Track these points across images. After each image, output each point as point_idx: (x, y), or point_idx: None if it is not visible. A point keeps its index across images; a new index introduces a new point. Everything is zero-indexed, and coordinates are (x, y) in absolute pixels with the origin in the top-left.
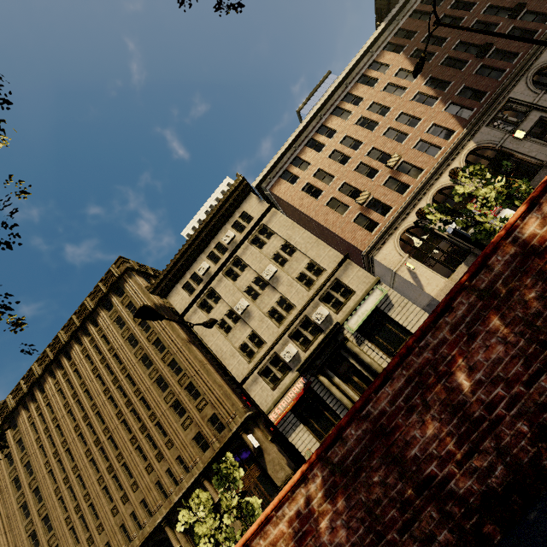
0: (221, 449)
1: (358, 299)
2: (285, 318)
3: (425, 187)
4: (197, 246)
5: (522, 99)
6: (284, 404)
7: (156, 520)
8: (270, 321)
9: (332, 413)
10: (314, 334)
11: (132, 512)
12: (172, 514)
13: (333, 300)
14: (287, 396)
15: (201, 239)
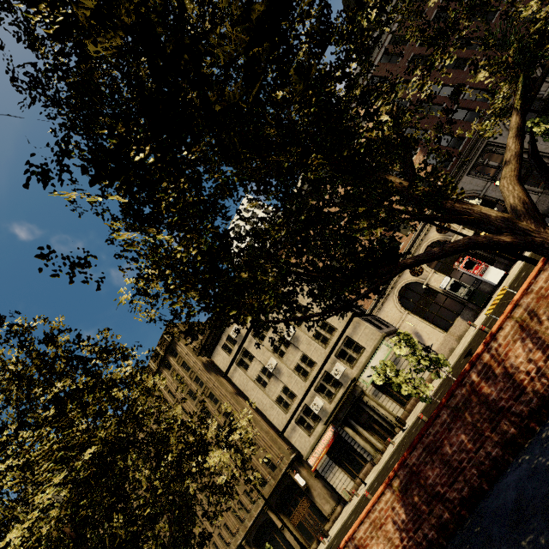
0: (276, 486)
1: (368, 355)
2: (309, 373)
3: (415, 244)
4: None
5: (501, 142)
6: (319, 449)
7: (238, 540)
8: (297, 377)
9: (361, 456)
10: (336, 387)
11: (218, 533)
12: (248, 535)
13: (347, 355)
14: (321, 442)
15: None
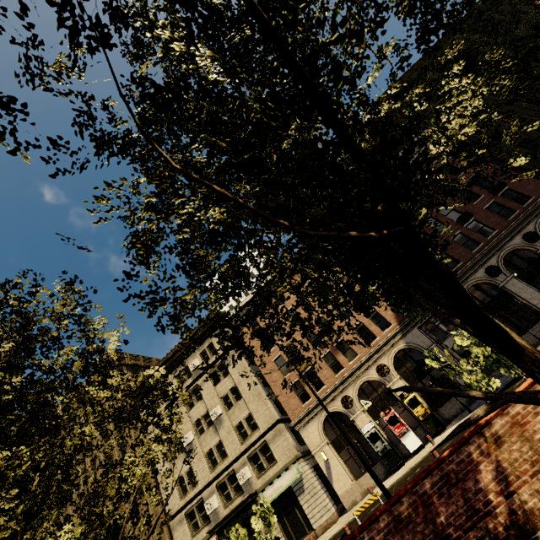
0: None
1: (277, 471)
2: (218, 465)
3: (354, 374)
4: (171, 364)
5: None
6: None
7: None
8: (206, 463)
9: None
10: (237, 491)
11: None
12: None
13: (259, 462)
14: None
15: (174, 359)
